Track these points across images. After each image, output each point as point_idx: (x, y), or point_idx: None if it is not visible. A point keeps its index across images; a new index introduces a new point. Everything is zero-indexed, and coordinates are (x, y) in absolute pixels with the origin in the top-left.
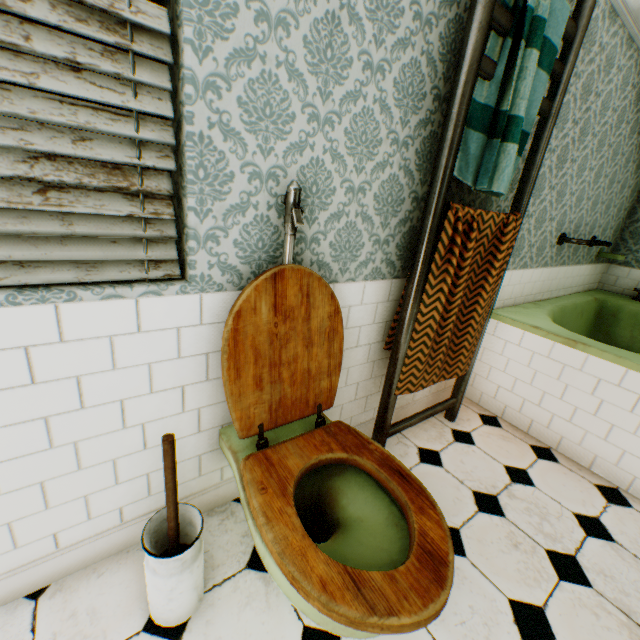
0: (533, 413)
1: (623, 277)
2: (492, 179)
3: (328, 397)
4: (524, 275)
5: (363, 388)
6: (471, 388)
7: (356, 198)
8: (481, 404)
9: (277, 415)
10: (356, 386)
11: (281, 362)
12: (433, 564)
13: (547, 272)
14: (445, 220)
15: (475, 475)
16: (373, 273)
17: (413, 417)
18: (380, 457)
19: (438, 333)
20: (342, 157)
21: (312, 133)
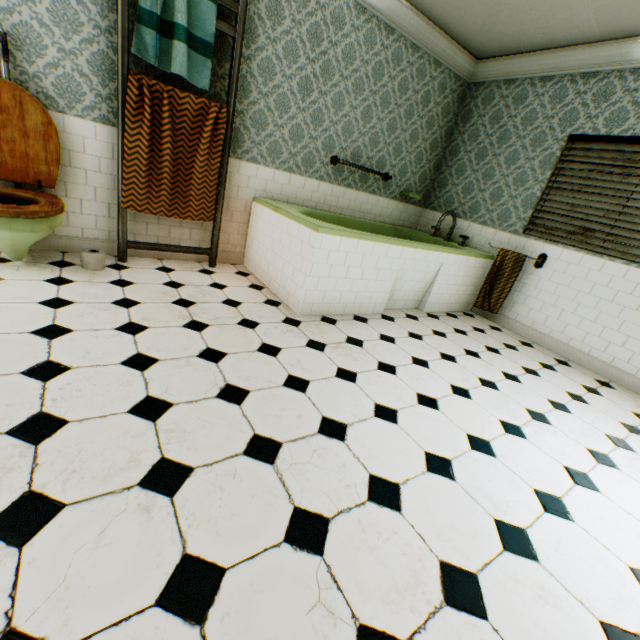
0: (264, 266)
1: (431, 219)
2: (172, 65)
3: (49, 180)
4: (295, 180)
5: (117, 211)
6: (247, 258)
7: (71, 59)
8: (249, 269)
9: (1, 173)
10: (109, 206)
11: (2, 139)
12: (15, 208)
13: (329, 188)
14: (129, 82)
15: (186, 279)
16: (103, 119)
17: (161, 244)
18: (54, 201)
19: (157, 173)
20: (50, 27)
21: (19, 5)
